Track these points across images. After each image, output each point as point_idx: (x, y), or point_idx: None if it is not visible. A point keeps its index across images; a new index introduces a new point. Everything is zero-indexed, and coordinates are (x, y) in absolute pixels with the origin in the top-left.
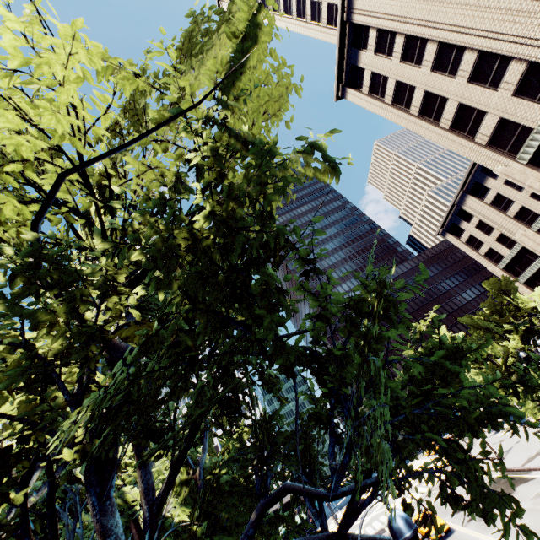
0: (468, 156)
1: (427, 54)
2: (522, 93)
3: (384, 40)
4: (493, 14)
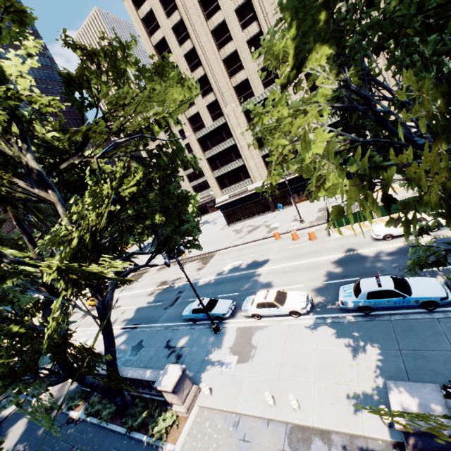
0: (179, 118)
1: (187, 44)
2: (209, 109)
3: (169, 1)
4: (217, 65)
